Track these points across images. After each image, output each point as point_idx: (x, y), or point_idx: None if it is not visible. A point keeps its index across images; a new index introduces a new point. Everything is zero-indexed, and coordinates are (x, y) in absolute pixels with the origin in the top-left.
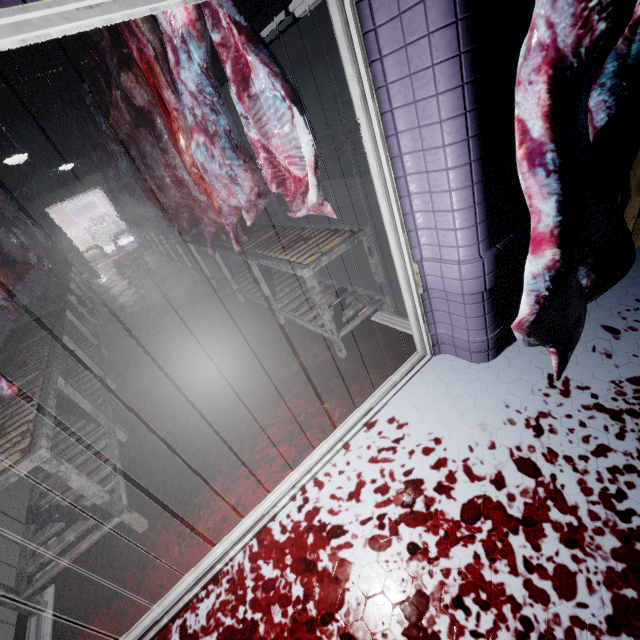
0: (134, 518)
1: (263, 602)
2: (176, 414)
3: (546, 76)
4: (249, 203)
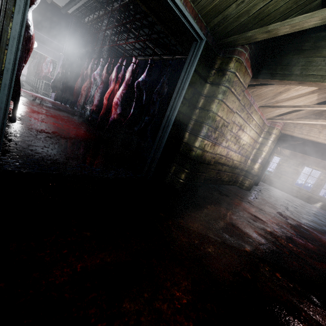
0: None
1: None
2: None
3: (58, 72)
4: (45, 72)
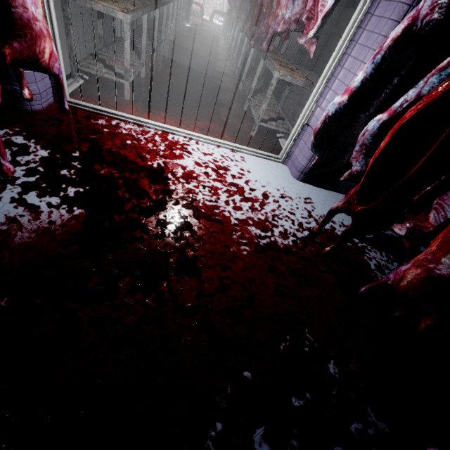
0: (128, 89)
1: (149, 140)
2: (169, 89)
3: (407, 22)
4: (289, 19)
